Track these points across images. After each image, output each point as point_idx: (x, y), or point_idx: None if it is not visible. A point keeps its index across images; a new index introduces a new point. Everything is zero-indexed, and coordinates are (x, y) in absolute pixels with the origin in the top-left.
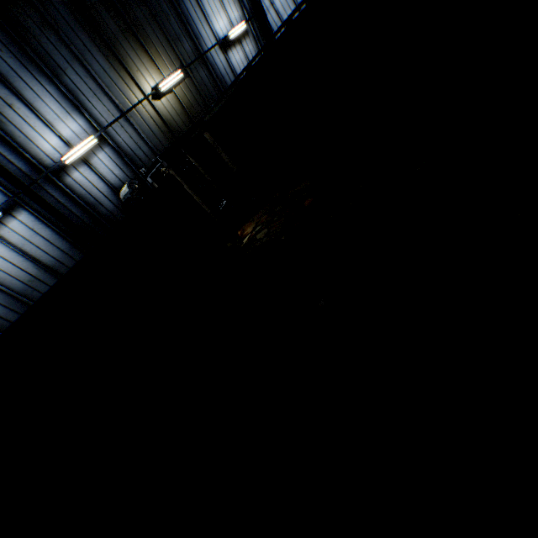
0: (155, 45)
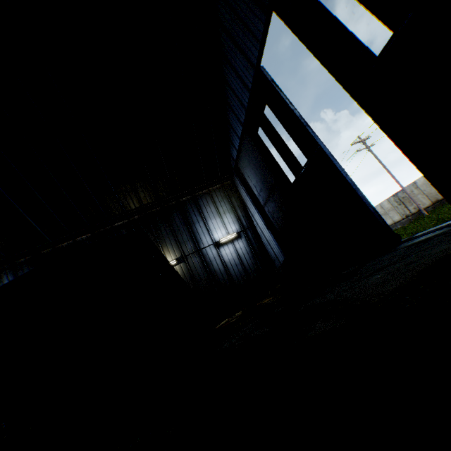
0: (168, 246)
